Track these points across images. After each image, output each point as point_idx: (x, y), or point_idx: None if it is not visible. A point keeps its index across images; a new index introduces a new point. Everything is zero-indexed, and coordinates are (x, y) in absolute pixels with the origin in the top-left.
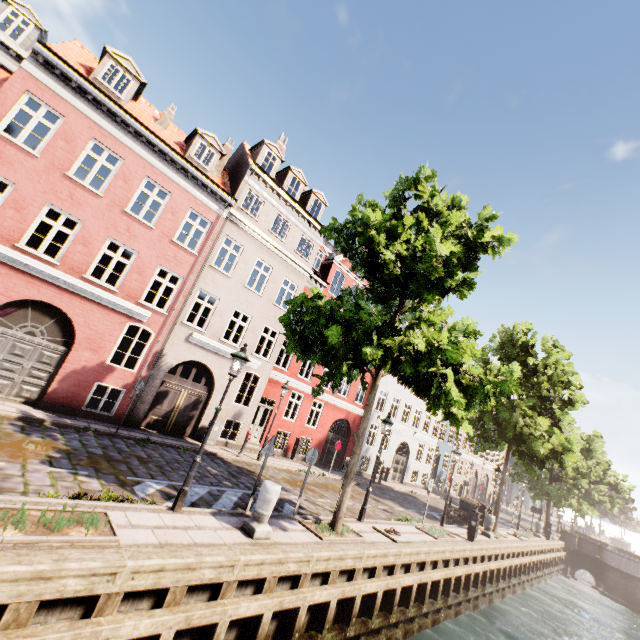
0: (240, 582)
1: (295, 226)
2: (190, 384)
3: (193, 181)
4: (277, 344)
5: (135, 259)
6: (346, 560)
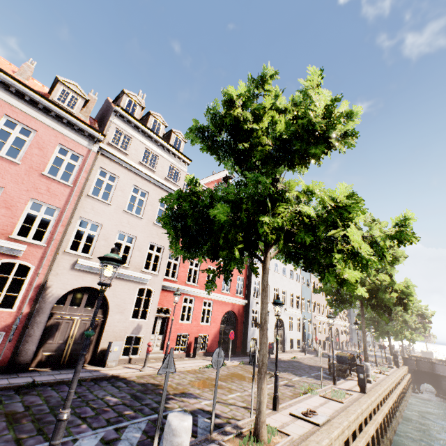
0: None
1: (162, 157)
2: (83, 310)
3: (58, 120)
4: (163, 258)
5: (0, 194)
6: None
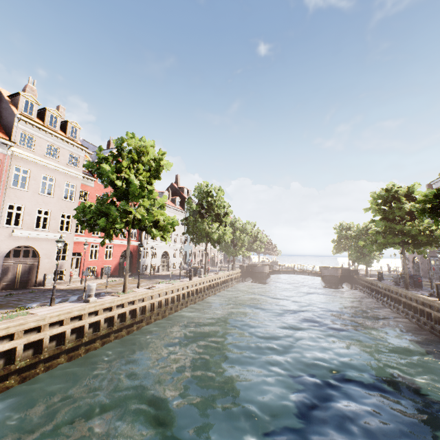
0: (89, 314)
1: (63, 148)
2: (22, 259)
3: None
4: (73, 222)
5: None
6: (130, 298)
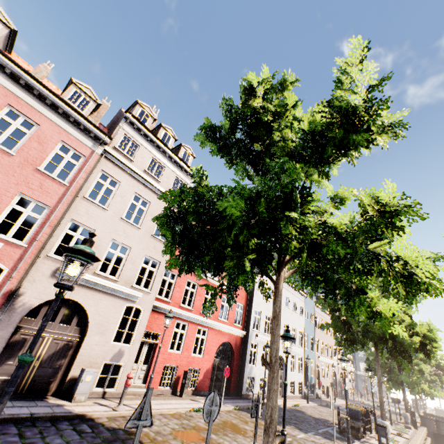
0: None
1: (169, 169)
2: (57, 327)
3: (65, 117)
4: (158, 274)
5: None
6: None
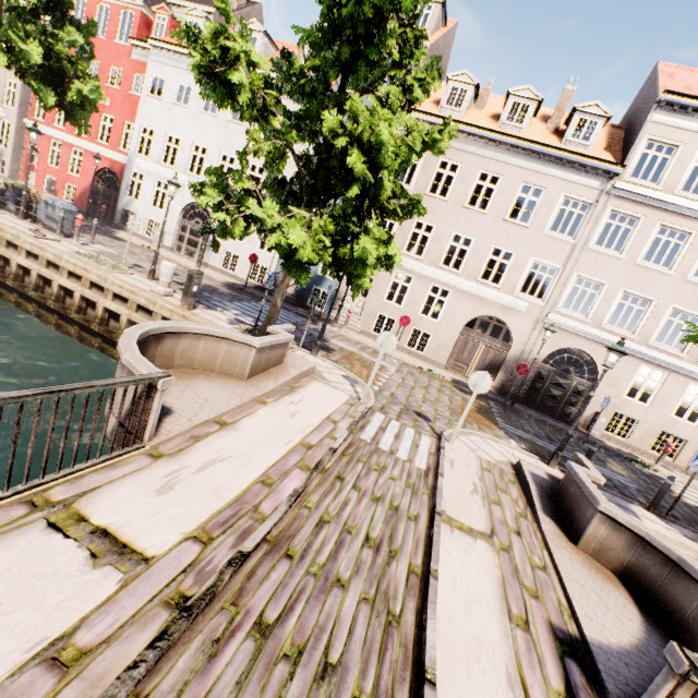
0: None
1: None
2: None
3: None
4: (18, 94)
5: None
6: None
